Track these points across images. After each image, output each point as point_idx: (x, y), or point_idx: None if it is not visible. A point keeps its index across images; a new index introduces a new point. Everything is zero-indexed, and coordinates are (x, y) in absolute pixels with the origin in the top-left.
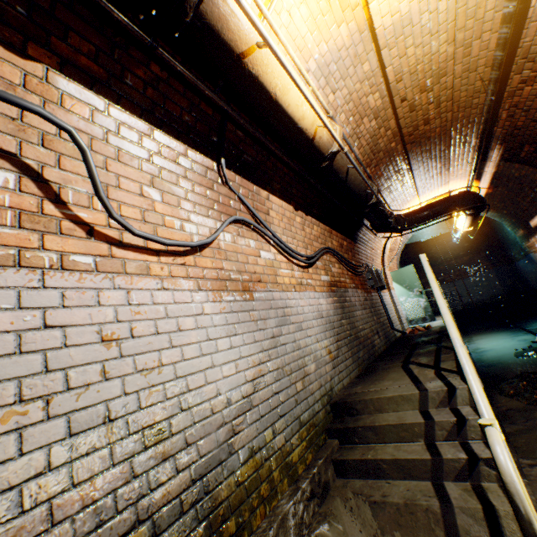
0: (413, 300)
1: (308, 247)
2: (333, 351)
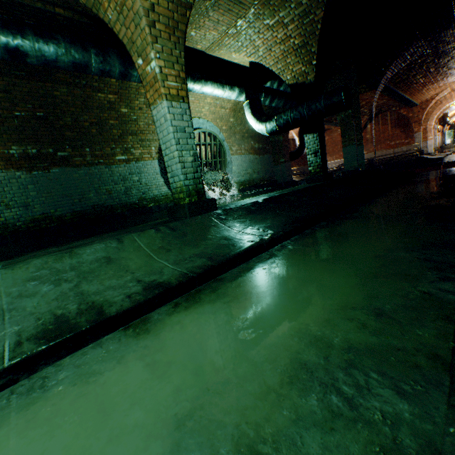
0: (448, 139)
1: (440, 131)
2: (439, 143)
